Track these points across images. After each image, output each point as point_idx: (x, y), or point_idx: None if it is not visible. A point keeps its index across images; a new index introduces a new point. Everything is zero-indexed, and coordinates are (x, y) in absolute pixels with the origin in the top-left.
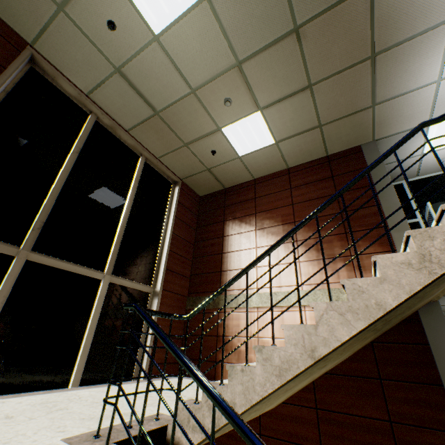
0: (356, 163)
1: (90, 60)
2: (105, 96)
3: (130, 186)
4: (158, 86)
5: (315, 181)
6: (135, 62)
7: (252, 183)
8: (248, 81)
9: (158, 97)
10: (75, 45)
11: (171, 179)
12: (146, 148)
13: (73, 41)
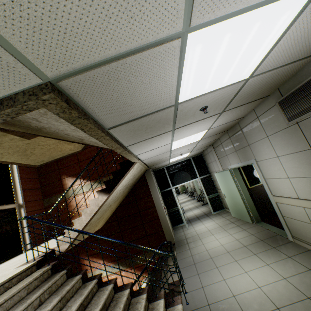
0: None
1: None
2: None
3: None
4: None
5: None
6: None
7: None
8: None
9: None
10: None
11: None
12: None
13: None
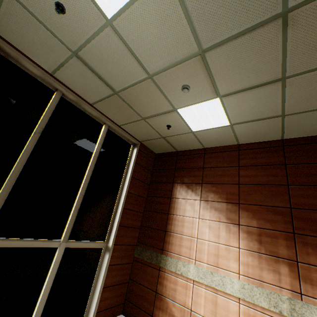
0: (315, 154)
1: (47, 44)
2: (67, 76)
3: (91, 155)
4: (115, 70)
5: (265, 164)
6: (91, 47)
7: (201, 151)
8: (210, 70)
9: (116, 80)
10: (29, 28)
11: (131, 141)
12: (109, 118)
13: (26, 24)
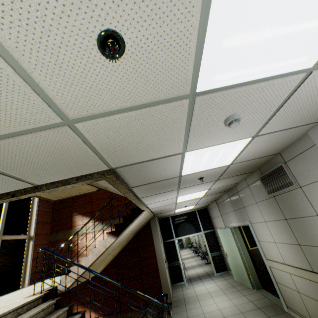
0: None
1: None
2: None
3: None
4: None
5: None
6: None
7: None
8: None
9: None
10: None
11: None
12: None
13: None
